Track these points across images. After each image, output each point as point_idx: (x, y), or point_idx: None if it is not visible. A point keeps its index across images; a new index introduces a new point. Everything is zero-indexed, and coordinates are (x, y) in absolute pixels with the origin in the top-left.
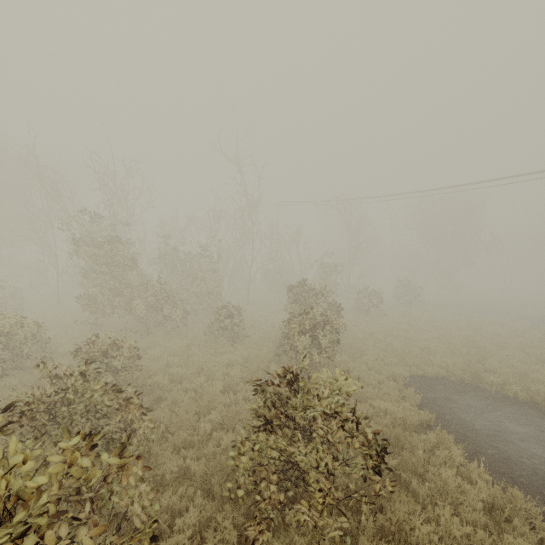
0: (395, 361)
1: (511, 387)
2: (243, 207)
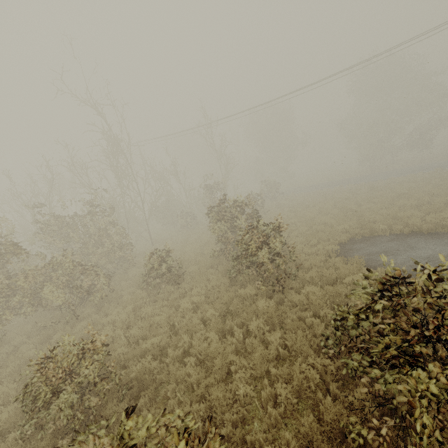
0: (317, 241)
1: (398, 227)
2: (113, 151)
